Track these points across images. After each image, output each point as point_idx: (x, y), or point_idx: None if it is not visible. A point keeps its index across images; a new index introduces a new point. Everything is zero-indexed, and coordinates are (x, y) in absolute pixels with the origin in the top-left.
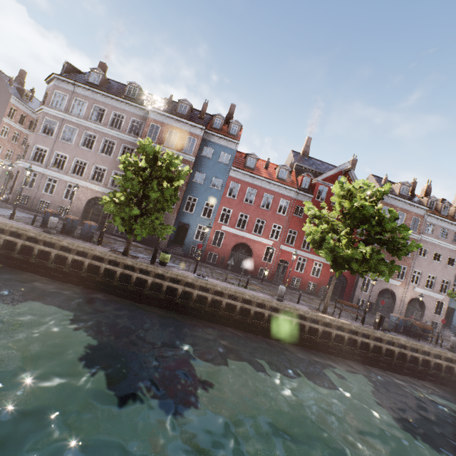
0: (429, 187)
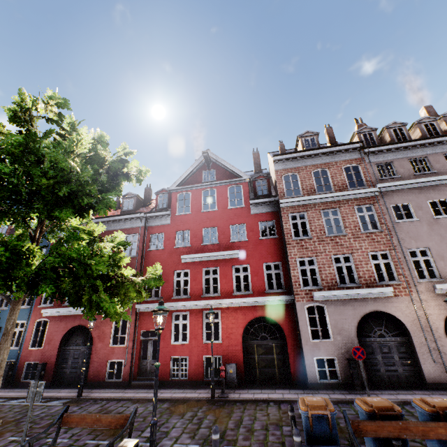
0: (362, 125)
